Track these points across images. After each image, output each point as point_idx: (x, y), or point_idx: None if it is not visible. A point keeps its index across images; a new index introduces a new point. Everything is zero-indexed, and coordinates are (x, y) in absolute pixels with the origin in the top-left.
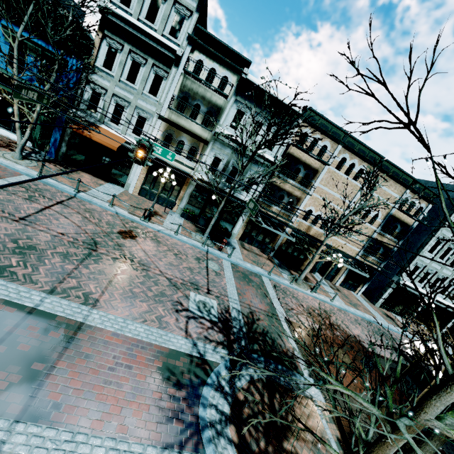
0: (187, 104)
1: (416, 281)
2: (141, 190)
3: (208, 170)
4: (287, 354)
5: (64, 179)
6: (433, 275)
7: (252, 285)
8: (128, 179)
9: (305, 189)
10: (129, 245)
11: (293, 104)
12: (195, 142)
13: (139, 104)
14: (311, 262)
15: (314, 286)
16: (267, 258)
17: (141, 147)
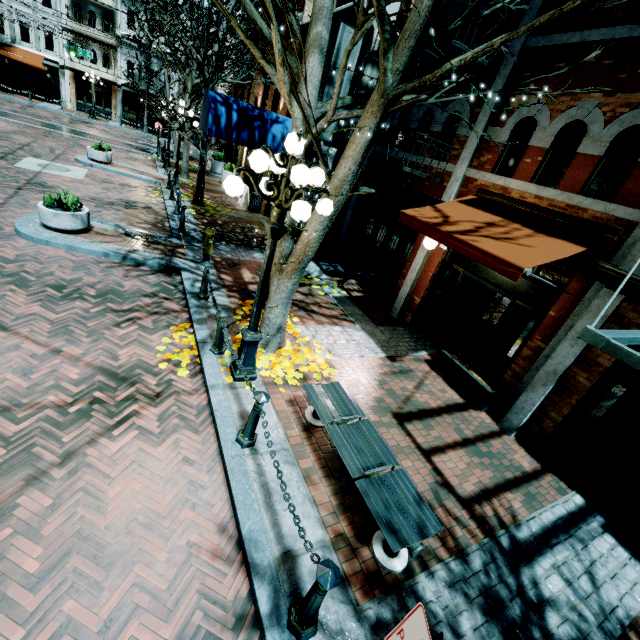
0: (82, 12)
1: None
2: (78, 106)
3: (127, 75)
4: None
5: (14, 97)
6: None
7: None
8: (62, 97)
9: None
10: (90, 125)
11: (149, 3)
12: (105, 50)
13: (40, 19)
14: None
15: None
16: None
17: (71, 45)
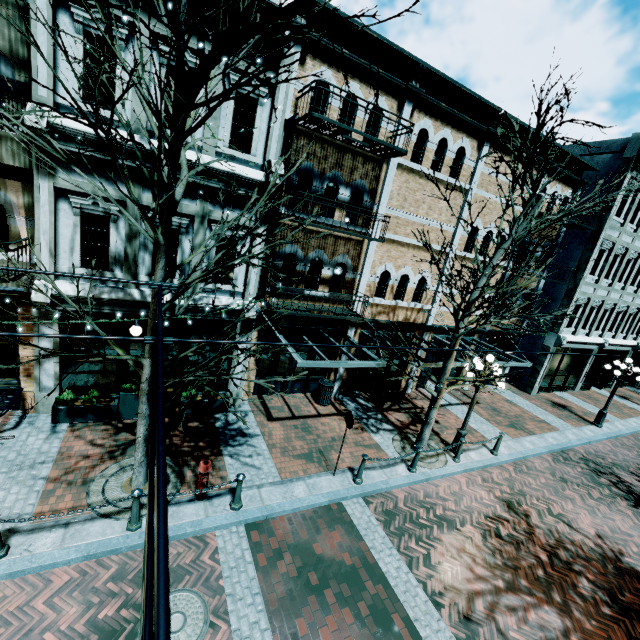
0: None
1: (579, 329)
2: None
3: (82, 260)
4: None
5: None
6: (599, 309)
7: (336, 598)
8: None
9: (362, 230)
10: None
11: None
12: None
13: None
14: (438, 398)
15: (454, 440)
16: (331, 413)
17: None
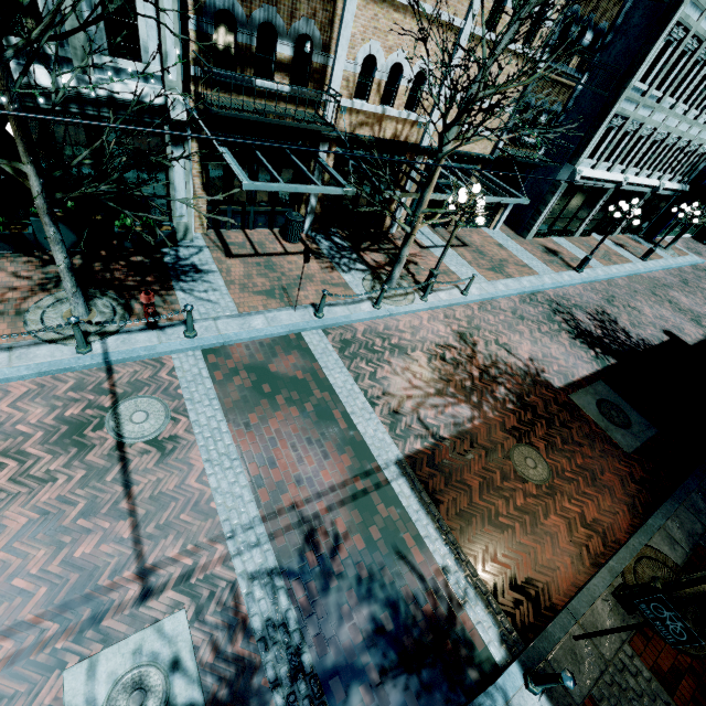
0: None
1: (601, 162)
2: None
3: None
4: (438, 617)
5: None
6: (634, 135)
7: (285, 401)
8: None
9: None
10: None
11: None
12: None
13: None
14: (411, 235)
15: (426, 280)
16: (300, 252)
17: None
